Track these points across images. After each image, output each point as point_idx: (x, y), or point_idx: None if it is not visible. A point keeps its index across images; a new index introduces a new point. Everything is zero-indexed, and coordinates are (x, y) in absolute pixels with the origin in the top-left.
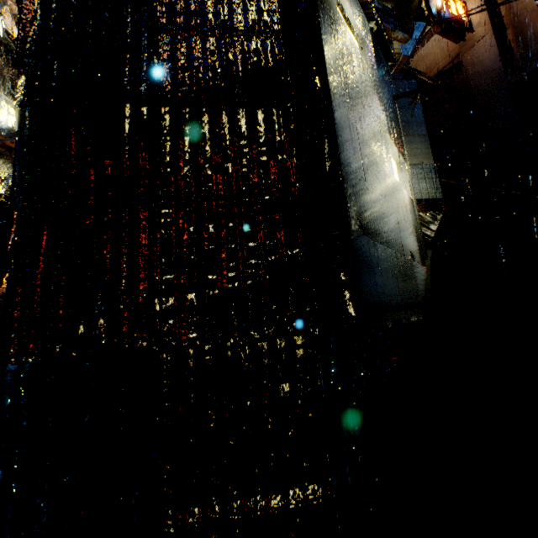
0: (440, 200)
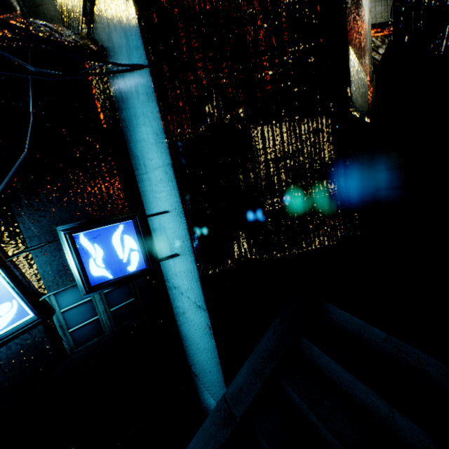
0: (390, 23)
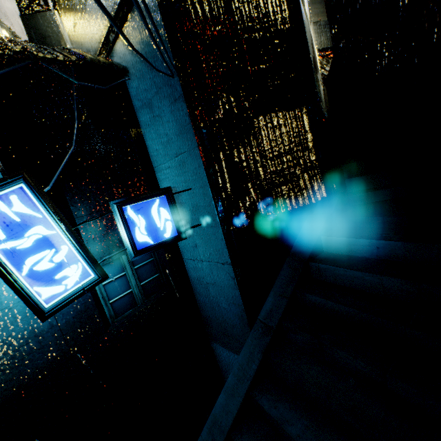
0: (331, 48)
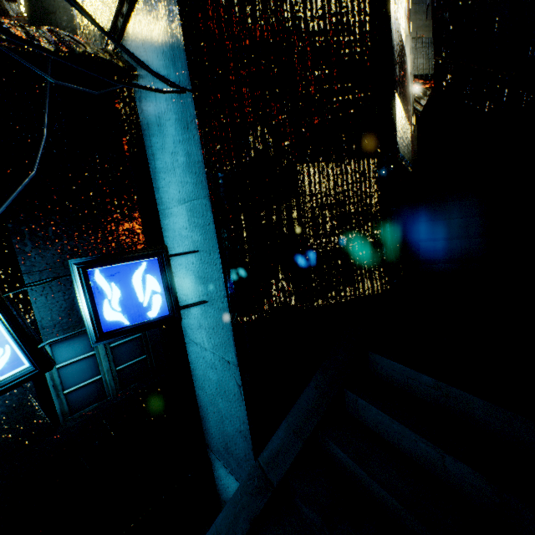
0: (431, 76)
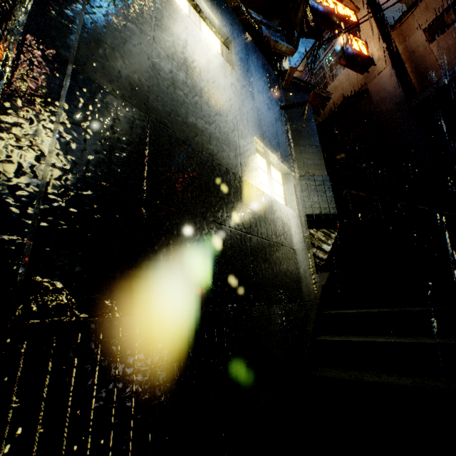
0: (334, 216)
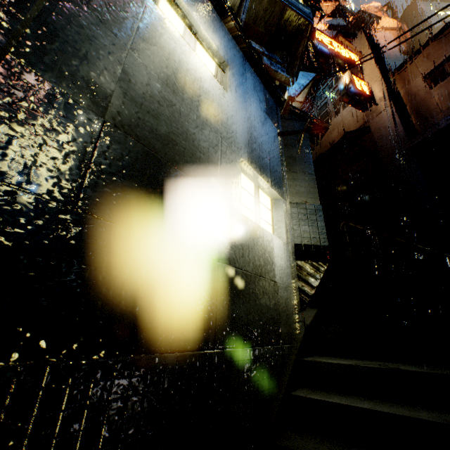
0: (324, 248)
